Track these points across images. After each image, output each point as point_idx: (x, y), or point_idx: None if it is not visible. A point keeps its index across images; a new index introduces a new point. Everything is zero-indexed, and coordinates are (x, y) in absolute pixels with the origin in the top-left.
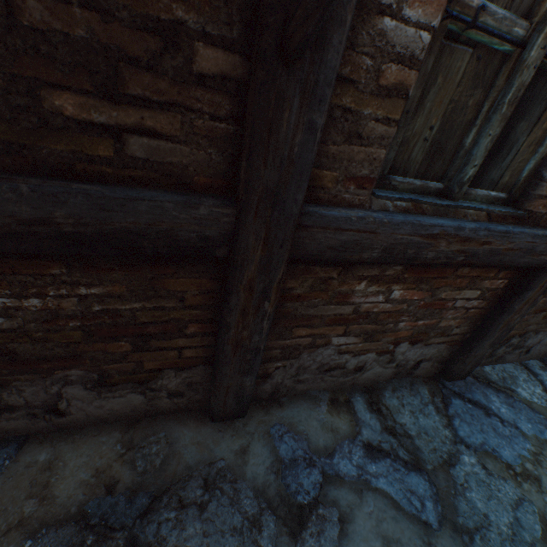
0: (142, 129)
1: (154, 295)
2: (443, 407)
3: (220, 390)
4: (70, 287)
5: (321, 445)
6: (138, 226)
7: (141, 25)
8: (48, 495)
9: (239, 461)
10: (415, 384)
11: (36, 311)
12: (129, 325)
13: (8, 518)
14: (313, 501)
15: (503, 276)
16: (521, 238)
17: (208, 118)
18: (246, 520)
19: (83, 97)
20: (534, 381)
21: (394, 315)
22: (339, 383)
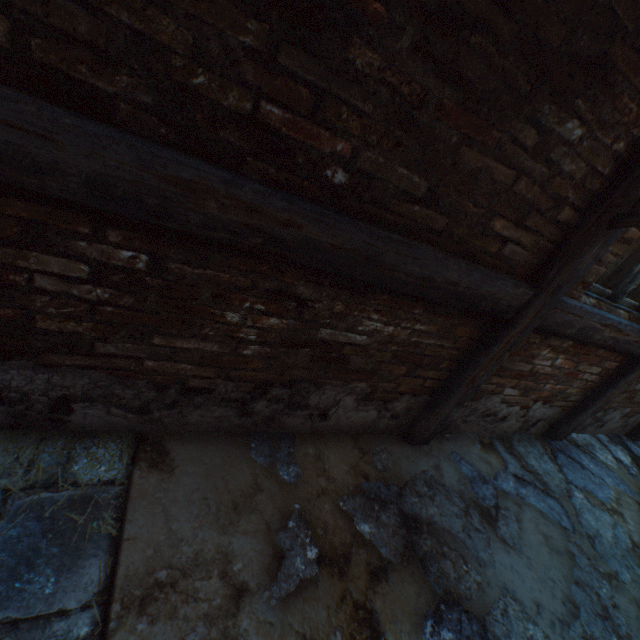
0: (516, 241)
1: (445, 336)
2: (553, 458)
3: (435, 415)
4: (413, 323)
5: (485, 472)
6: (488, 294)
7: (552, 196)
8: (329, 476)
9: (438, 474)
10: (531, 438)
11: (384, 335)
12: (417, 355)
13: (314, 487)
14: (495, 505)
15: (617, 360)
16: None
17: (545, 240)
18: (461, 511)
19: (507, 222)
20: (605, 450)
21: (547, 378)
22: (484, 429)
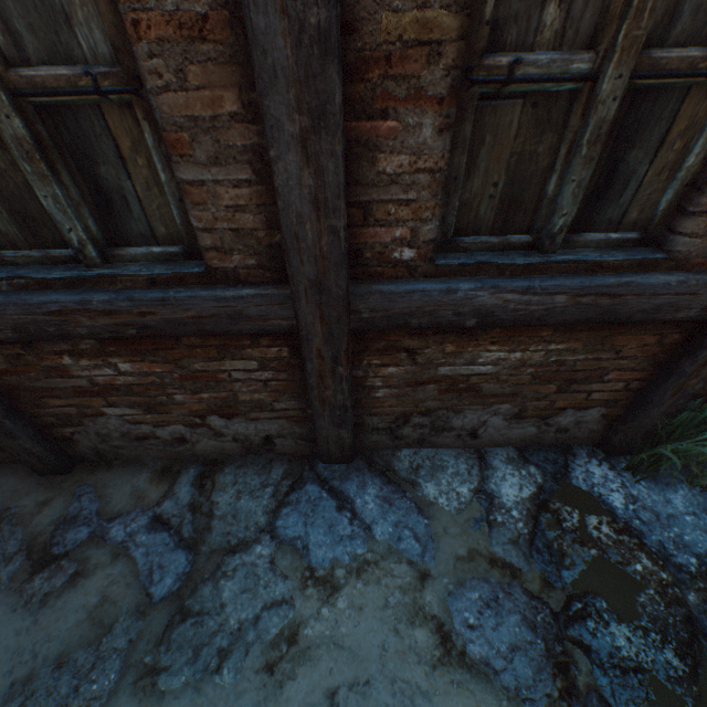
0: None
1: None
2: (285, 491)
3: (6, 449)
4: None
5: (117, 509)
6: None
7: None
8: None
9: (36, 511)
10: (275, 462)
11: None
12: None
13: None
14: (64, 553)
15: (273, 343)
16: (199, 303)
17: None
18: (3, 555)
19: None
20: (472, 476)
21: (155, 388)
22: (175, 452)
